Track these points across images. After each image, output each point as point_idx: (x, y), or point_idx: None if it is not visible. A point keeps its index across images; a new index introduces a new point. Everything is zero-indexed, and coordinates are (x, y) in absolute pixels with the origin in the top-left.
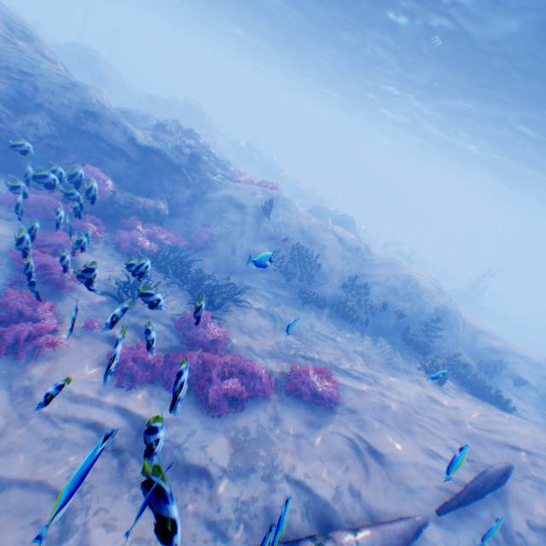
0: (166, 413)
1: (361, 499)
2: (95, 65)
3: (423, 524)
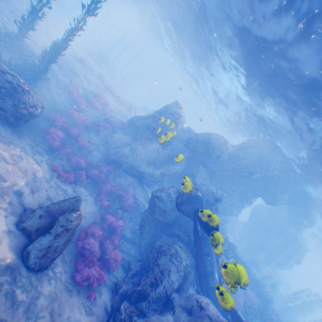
0: None
1: None
2: None
3: None
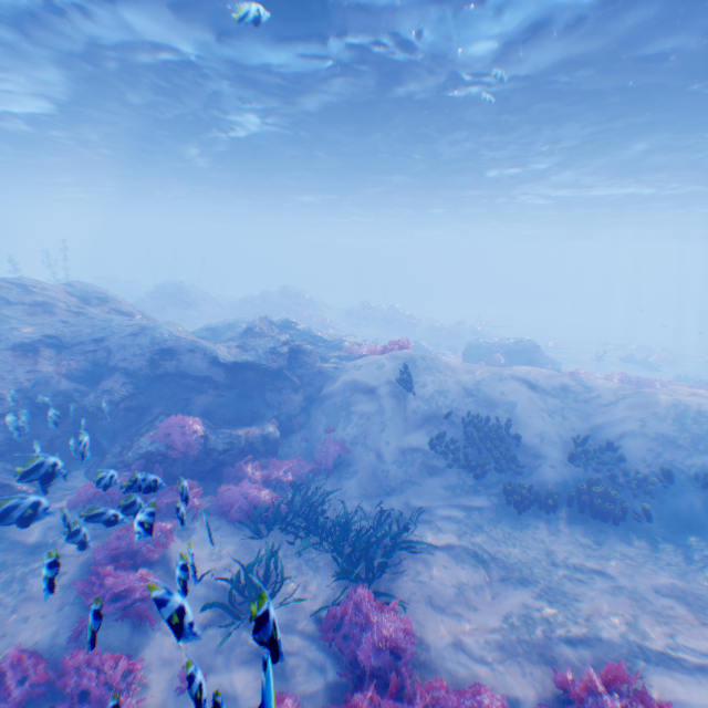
0: None
1: None
2: (182, 294)
3: None
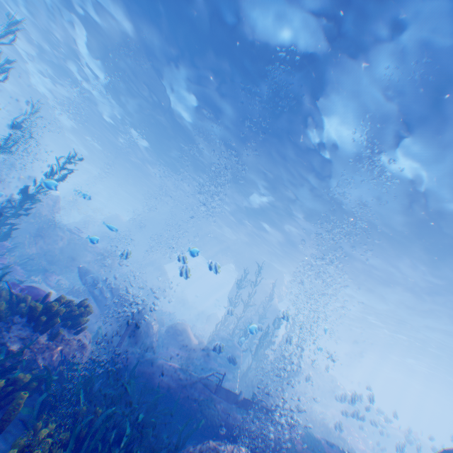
0: None
1: None
2: None
3: None
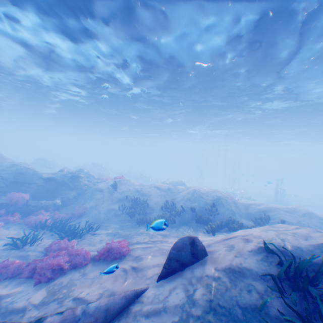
0: (15, 289)
1: (114, 292)
2: (46, 163)
3: (145, 289)
